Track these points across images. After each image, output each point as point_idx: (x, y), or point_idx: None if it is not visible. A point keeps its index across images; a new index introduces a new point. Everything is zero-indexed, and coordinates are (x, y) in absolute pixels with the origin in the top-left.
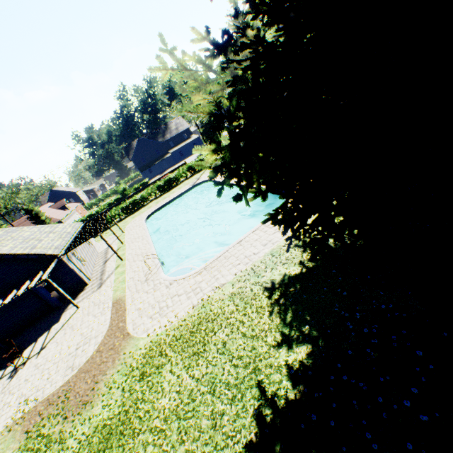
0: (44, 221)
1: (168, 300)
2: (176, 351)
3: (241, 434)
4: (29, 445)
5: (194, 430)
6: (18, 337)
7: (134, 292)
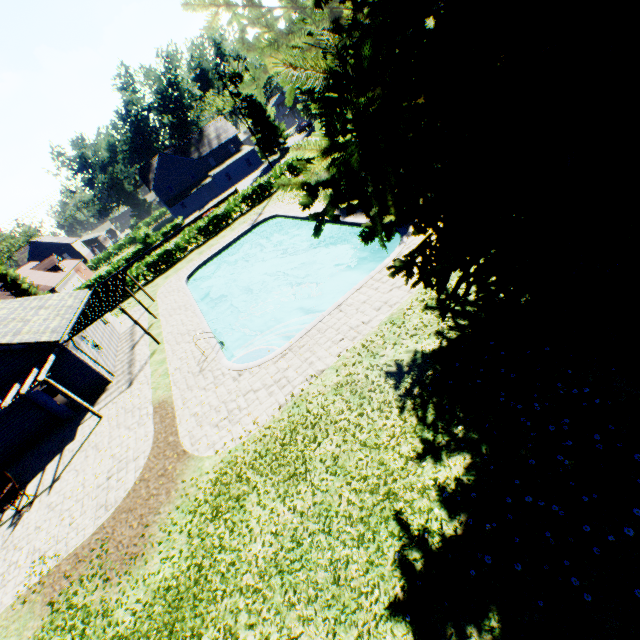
0: (27, 290)
1: (240, 399)
2: (263, 474)
3: (380, 589)
4: (57, 622)
5: (307, 588)
6: (14, 466)
7: (184, 390)
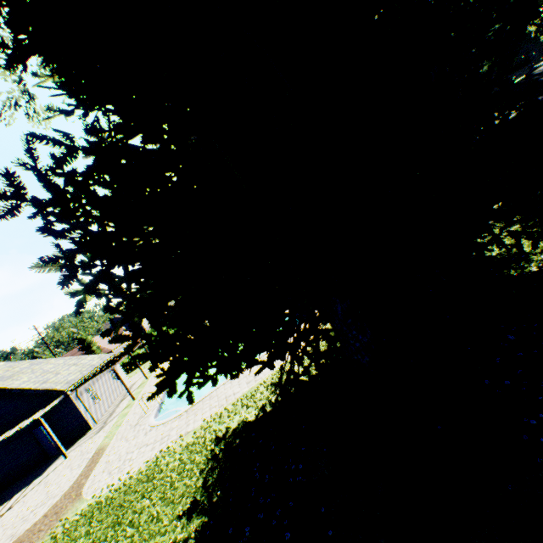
0: (94, 351)
1: (136, 450)
2: (100, 519)
3: None
4: None
5: None
6: (1, 493)
7: (118, 439)
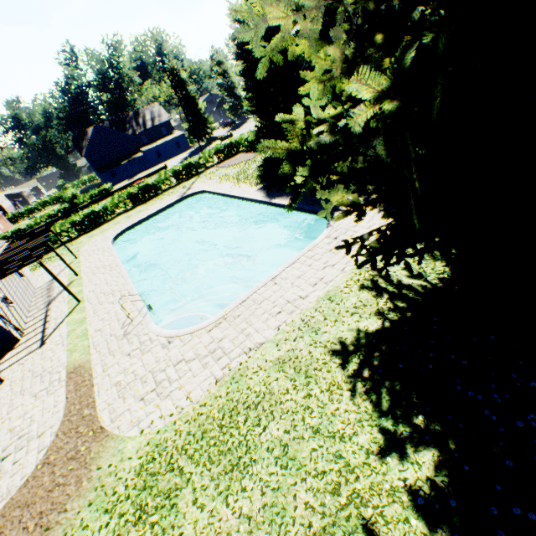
0: None
1: (170, 369)
2: (199, 463)
3: None
4: None
5: None
6: None
7: (105, 355)
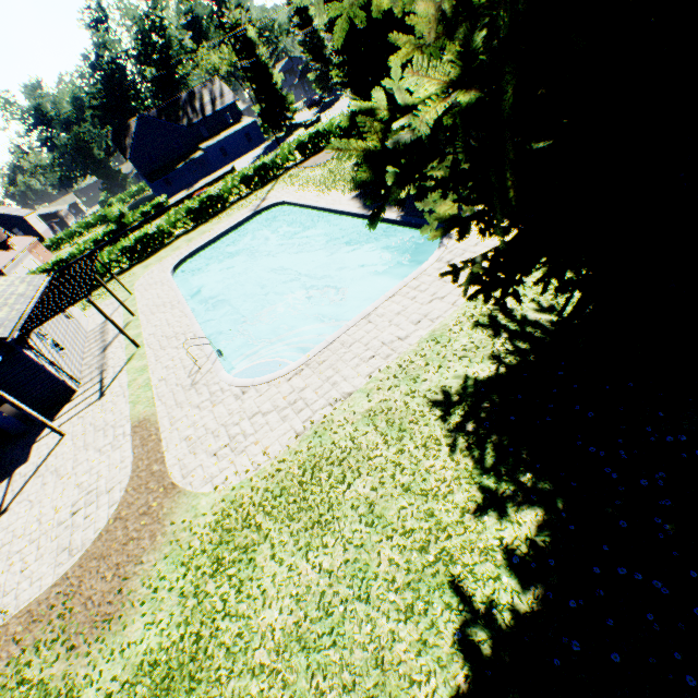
0: None
1: (244, 422)
2: (277, 519)
3: (437, 678)
4: None
5: (341, 672)
6: None
7: (172, 407)
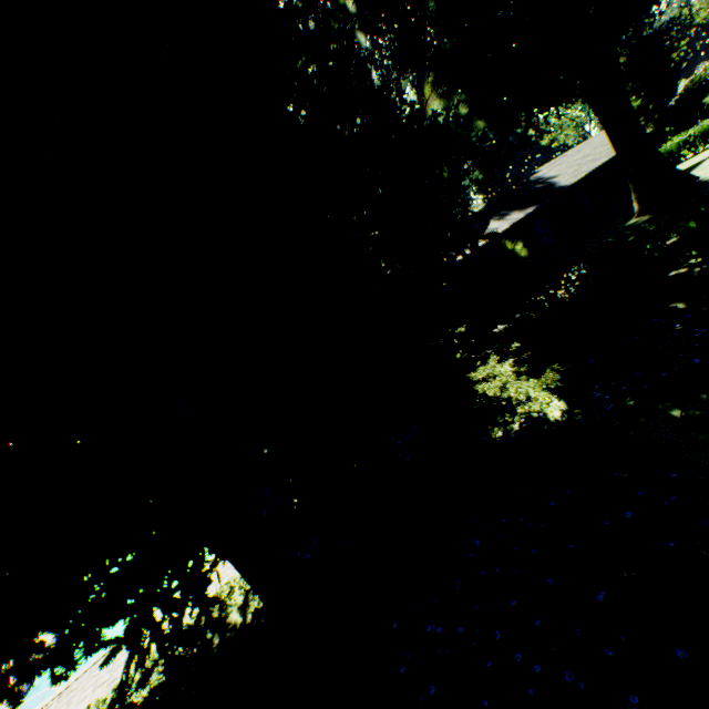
0: None
1: None
2: None
3: None
4: None
5: None
6: None
7: None
